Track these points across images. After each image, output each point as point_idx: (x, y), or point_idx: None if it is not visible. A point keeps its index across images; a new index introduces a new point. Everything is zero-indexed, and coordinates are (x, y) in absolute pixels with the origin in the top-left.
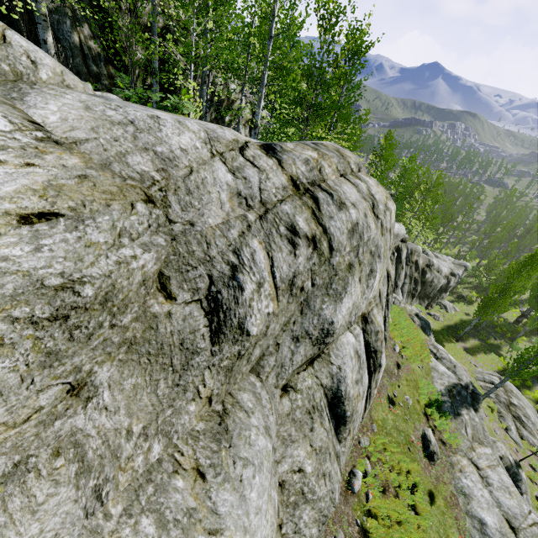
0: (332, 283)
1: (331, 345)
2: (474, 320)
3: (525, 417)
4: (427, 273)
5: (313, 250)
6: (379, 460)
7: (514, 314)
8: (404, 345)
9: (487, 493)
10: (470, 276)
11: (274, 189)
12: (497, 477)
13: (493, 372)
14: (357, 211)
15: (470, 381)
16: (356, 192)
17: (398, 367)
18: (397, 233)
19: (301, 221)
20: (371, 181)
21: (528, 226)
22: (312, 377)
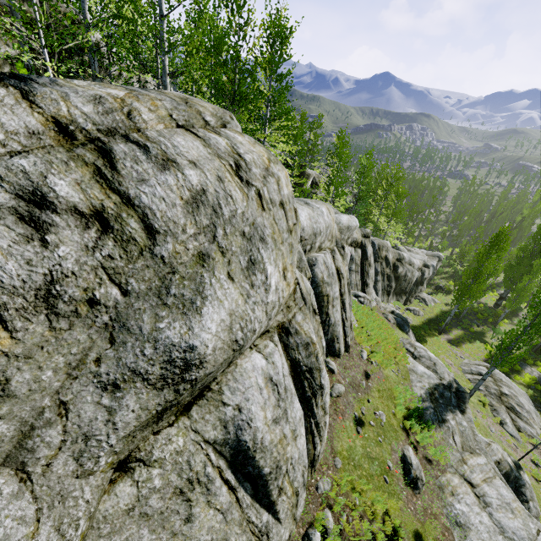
0: (169, 286)
1: (225, 377)
2: (453, 310)
3: (519, 406)
4: (399, 268)
5: (103, 234)
6: (346, 506)
7: (492, 298)
8: (373, 350)
9: (487, 516)
10: (445, 266)
11: (2, 134)
12: (495, 493)
13: (480, 362)
14: (201, 172)
15: (453, 378)
16: (202, 146)
17: (367, 377)
18: (347, 225)
19: (63, 185)
20: (243, 138)
21: (492, 211)
22: (186, 432)
